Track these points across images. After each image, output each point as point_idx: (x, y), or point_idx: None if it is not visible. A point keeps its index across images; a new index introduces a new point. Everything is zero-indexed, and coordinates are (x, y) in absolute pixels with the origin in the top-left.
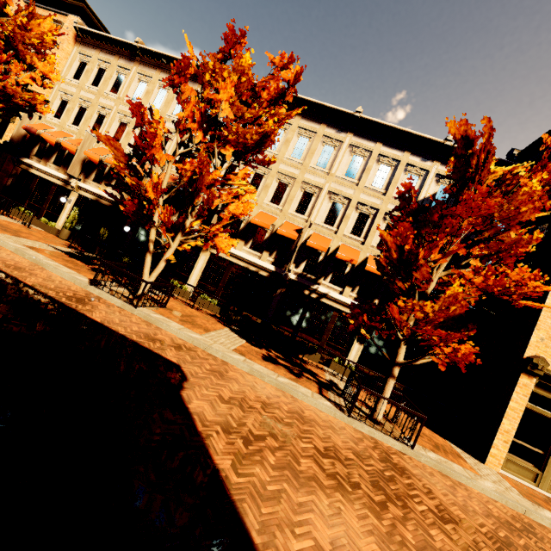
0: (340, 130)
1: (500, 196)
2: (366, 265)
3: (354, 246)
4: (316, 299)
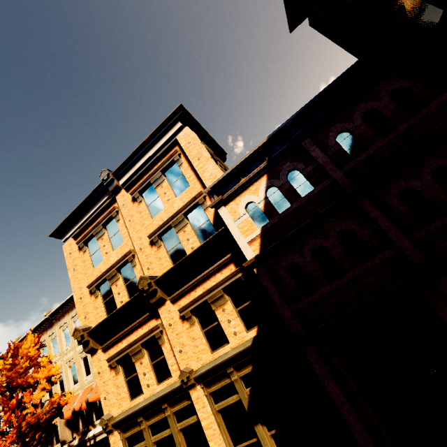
0: (52, 327)
1: (22, 360)
2: (89, 398)
3: (90, 383)
4: (95, 442)
